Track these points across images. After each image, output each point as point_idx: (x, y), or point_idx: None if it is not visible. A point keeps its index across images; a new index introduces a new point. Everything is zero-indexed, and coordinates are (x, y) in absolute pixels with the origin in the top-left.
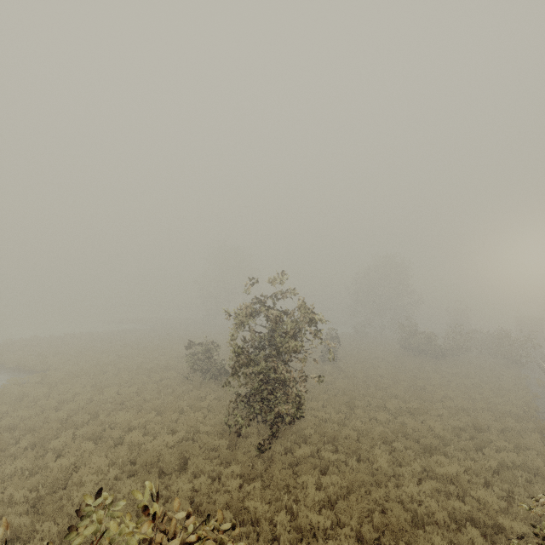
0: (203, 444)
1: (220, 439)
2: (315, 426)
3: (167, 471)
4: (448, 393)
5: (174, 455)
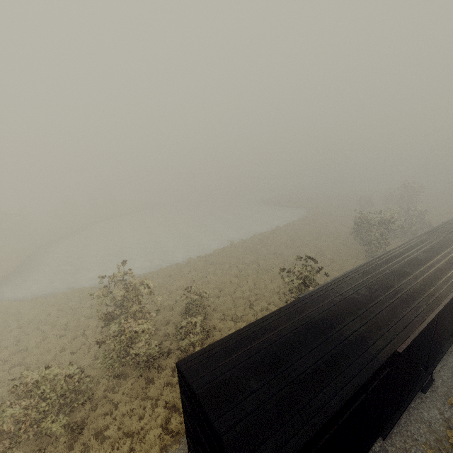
0: None
1: None
2: None
3: None
4: None
5: None
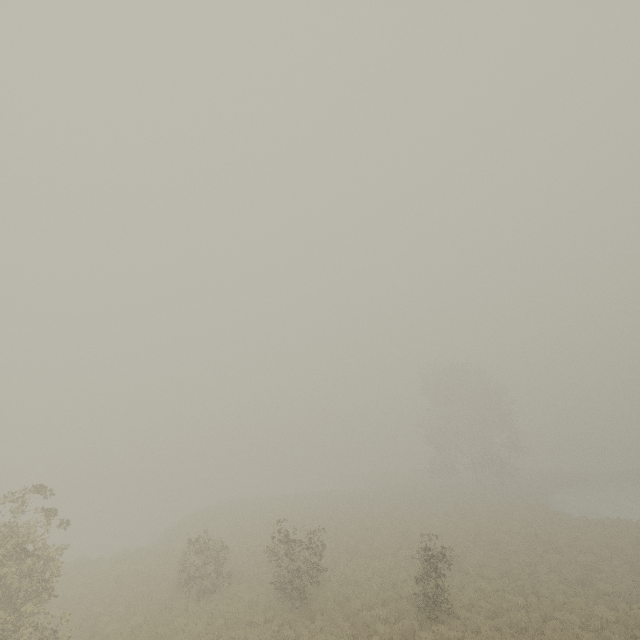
0: None
1: None
2: None
3: None
4: None
5: None
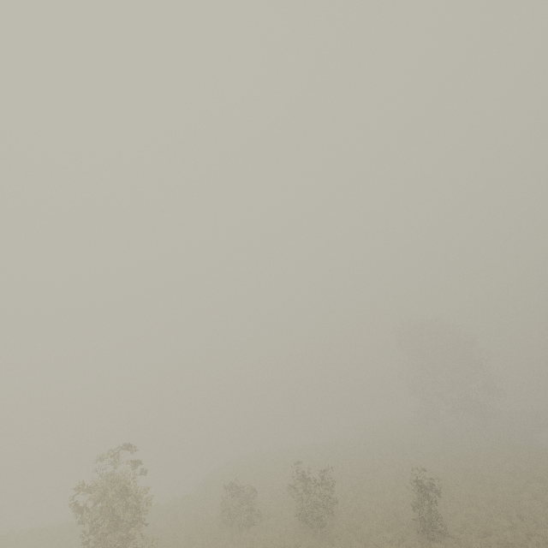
0: None
1: None
2: None
3: None
4: None
5: None
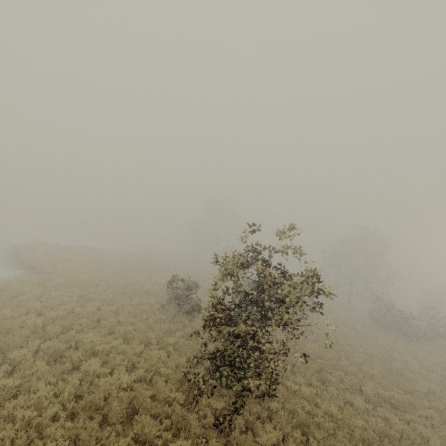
0: (158, 392)
1: (177, 392)
2: (283, 399)
3: (111, 420)
4: (432, 388)
5: (123, 400)
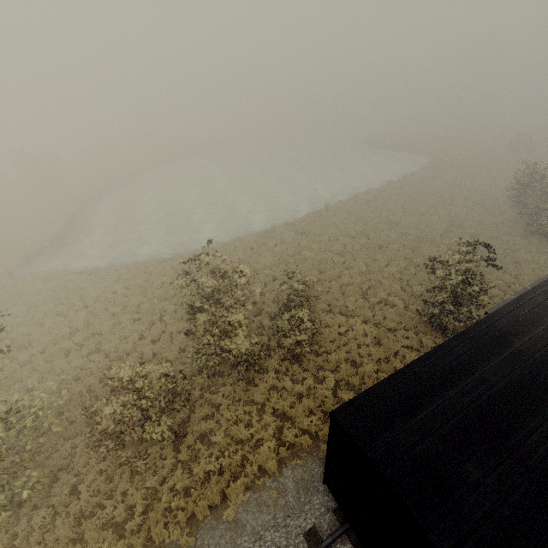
0: None
1: None
2: None
3: None
4: None
5: None
